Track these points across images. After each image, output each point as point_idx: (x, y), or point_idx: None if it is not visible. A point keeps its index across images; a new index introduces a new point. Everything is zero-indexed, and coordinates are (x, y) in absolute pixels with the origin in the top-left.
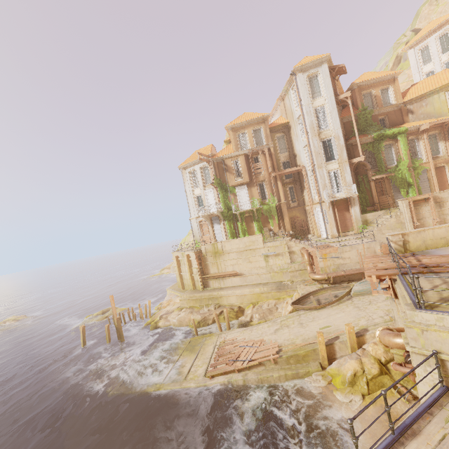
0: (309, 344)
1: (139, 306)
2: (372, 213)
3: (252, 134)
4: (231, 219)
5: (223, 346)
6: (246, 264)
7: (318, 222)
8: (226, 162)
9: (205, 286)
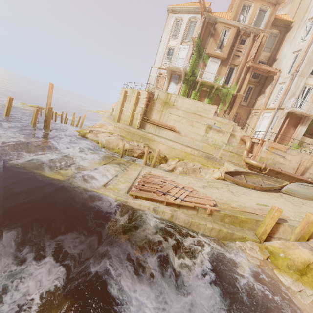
0: (248, 212)
1: (73, 115)
2: (312, 139)
3: (257, 11)
4: (189, 84)
5: (148, 176)
6: (188, 125)
7: (258, 125)
8: (217, 25)
9: (141, 127)
